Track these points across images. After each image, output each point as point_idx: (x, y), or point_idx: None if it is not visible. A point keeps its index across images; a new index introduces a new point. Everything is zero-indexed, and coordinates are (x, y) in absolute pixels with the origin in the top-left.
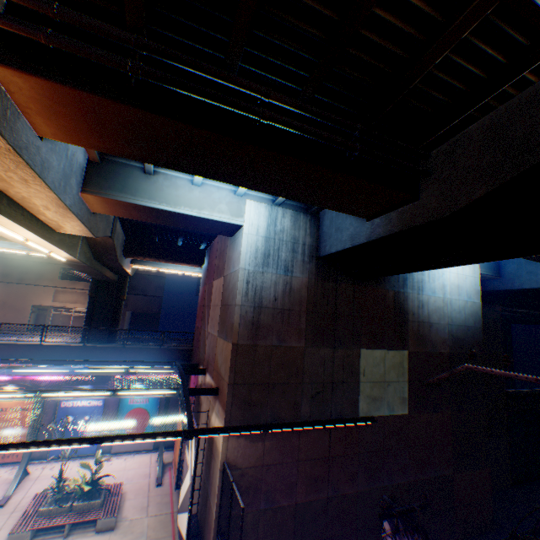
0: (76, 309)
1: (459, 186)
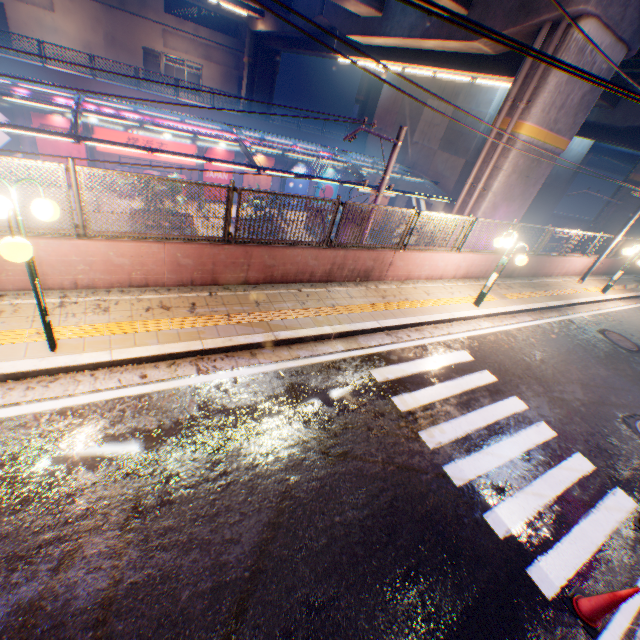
0: (187, 64)
1: (632, 116)
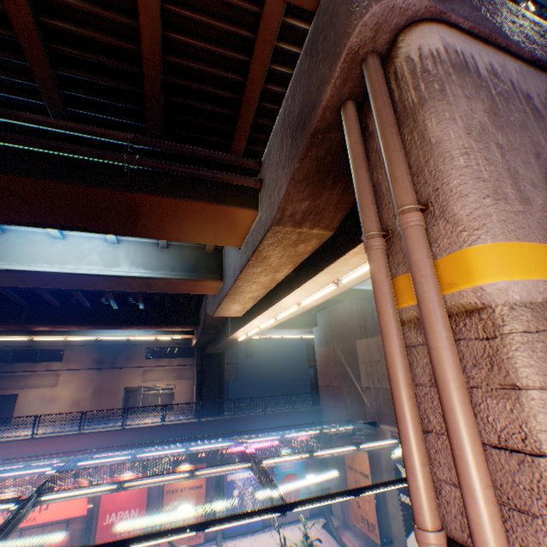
0: (162, 386)
1: None
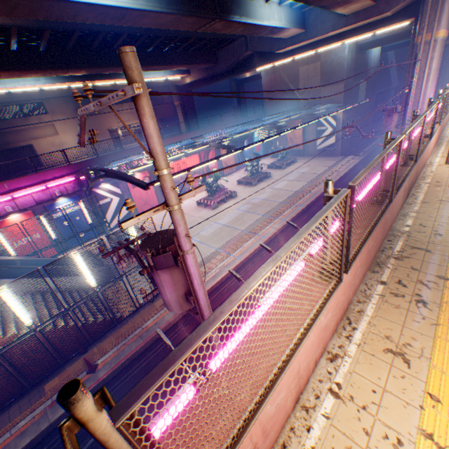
0: (132, 126)
1: None
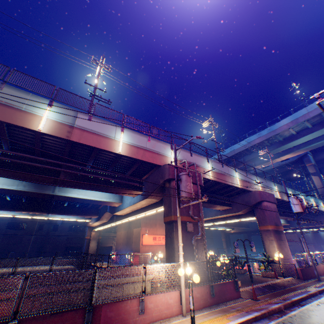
0: None
1: None
